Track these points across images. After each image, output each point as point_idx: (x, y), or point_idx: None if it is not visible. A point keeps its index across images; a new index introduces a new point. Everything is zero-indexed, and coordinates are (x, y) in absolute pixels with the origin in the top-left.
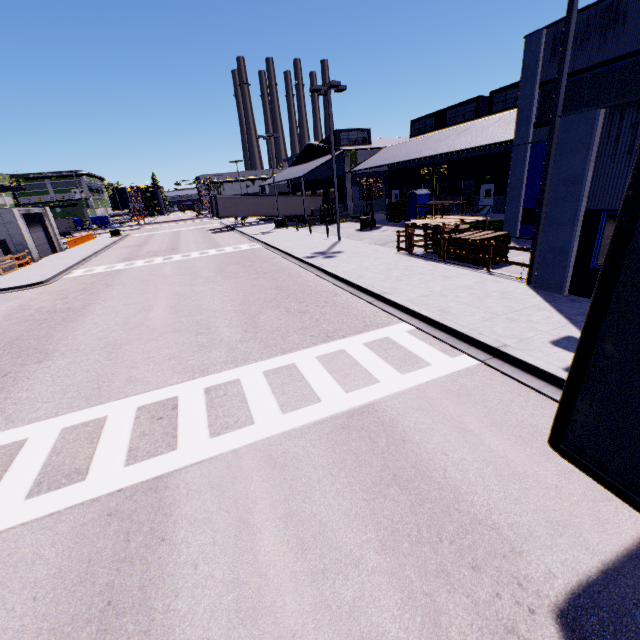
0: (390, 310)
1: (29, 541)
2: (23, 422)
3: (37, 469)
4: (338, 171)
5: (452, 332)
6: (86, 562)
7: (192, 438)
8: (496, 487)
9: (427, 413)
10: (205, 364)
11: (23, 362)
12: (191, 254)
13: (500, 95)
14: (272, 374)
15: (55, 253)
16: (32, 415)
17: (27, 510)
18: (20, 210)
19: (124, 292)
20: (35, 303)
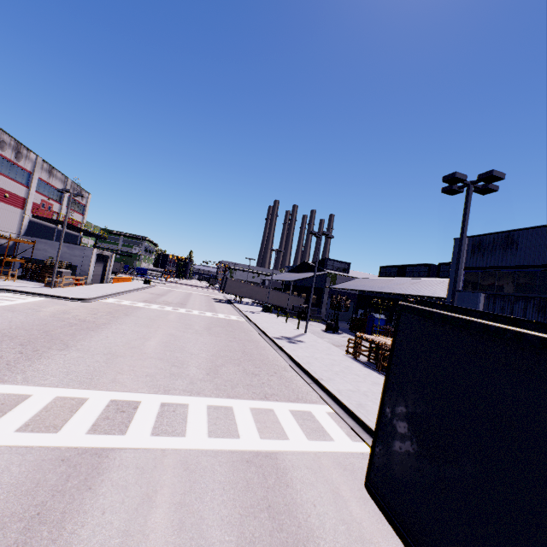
0: (321, 393)
1: (6, 457)
2: (34, 384)
3: (30, 415)
4: (320, 284)
5: (360, 422)
6: (35, 483)
7: (138, 431)
8: (342, 541)
9: (314, 472)
10: (169, 386)
11: (50, 346)
12: (193, 311)
13: (446, 266)
14: (213, 408)
15: (101, 283)
16: (41, 381)
17: (13, 438)
18: (98, 251)
19: (136, 322)
20: (74, 311)
